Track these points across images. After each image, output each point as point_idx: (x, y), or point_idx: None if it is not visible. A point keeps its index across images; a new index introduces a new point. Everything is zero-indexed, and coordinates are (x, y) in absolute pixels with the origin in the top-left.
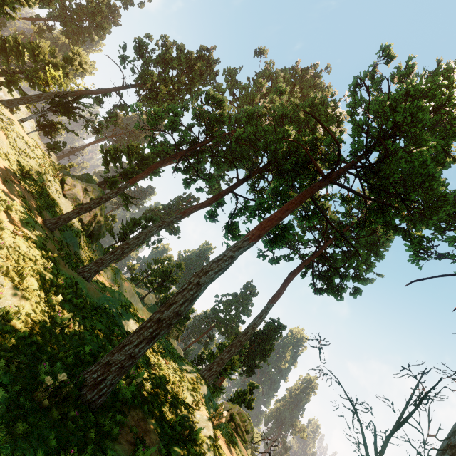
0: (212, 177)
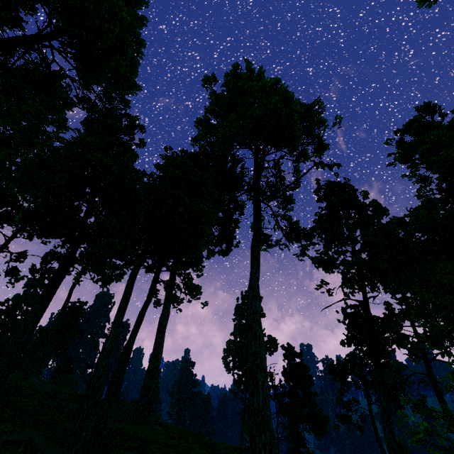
0: None
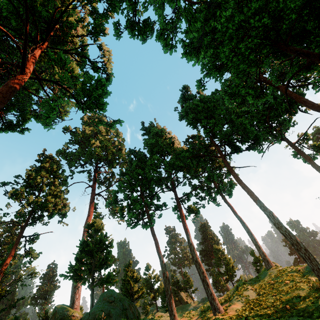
0: (163, 203)
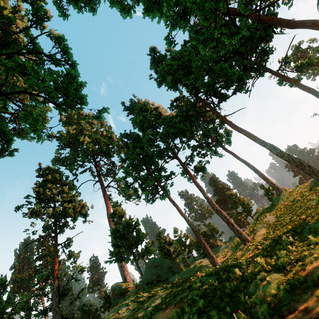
0: (171, 172)
